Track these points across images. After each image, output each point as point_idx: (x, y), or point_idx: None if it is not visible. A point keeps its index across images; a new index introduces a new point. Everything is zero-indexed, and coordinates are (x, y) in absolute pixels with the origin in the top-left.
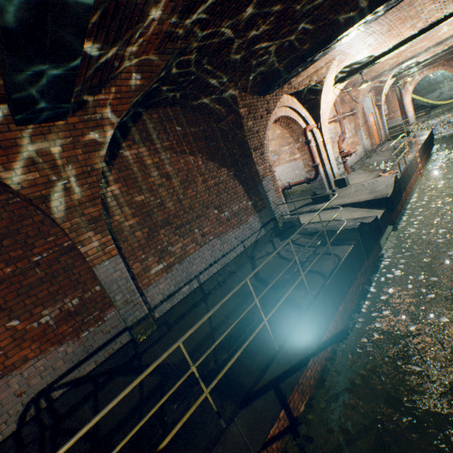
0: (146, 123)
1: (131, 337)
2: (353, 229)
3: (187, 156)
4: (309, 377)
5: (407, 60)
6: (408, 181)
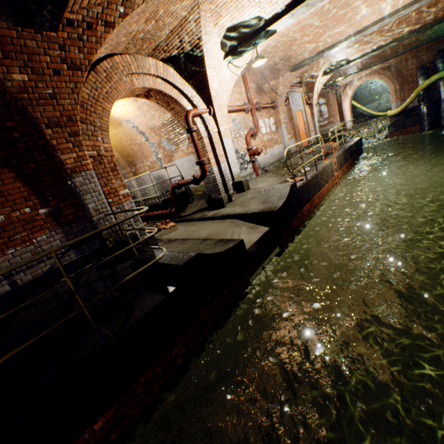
0: None
1: None
2: (179, 267)
3: None
4: None
5: (327, 49)
6: (316, 190)
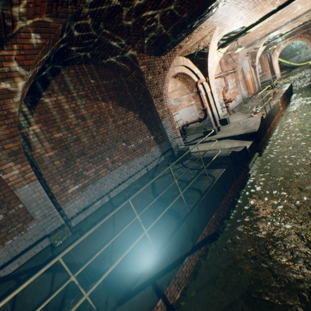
0: (64, 77)
1: (50, 242)
2: (226, 156)
3: (100, 102)
4: (185, 271)
5: (272, 32)
6: (271, 120)
